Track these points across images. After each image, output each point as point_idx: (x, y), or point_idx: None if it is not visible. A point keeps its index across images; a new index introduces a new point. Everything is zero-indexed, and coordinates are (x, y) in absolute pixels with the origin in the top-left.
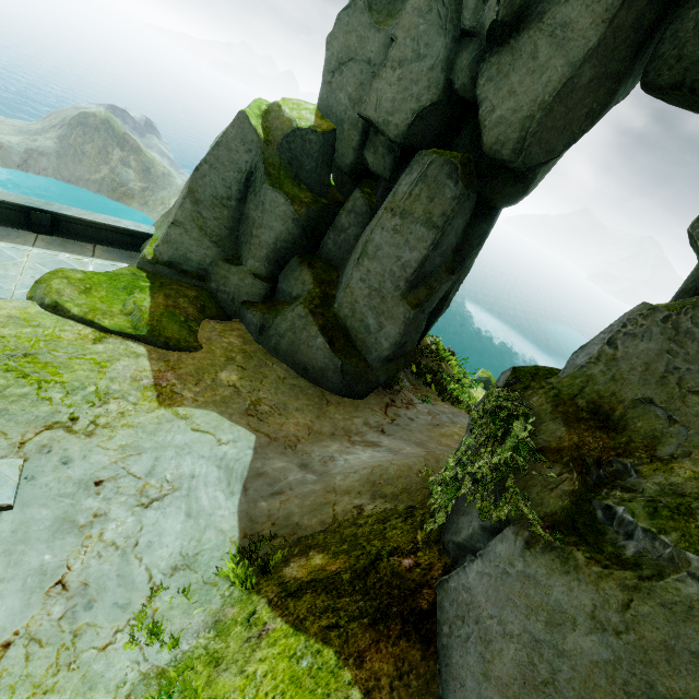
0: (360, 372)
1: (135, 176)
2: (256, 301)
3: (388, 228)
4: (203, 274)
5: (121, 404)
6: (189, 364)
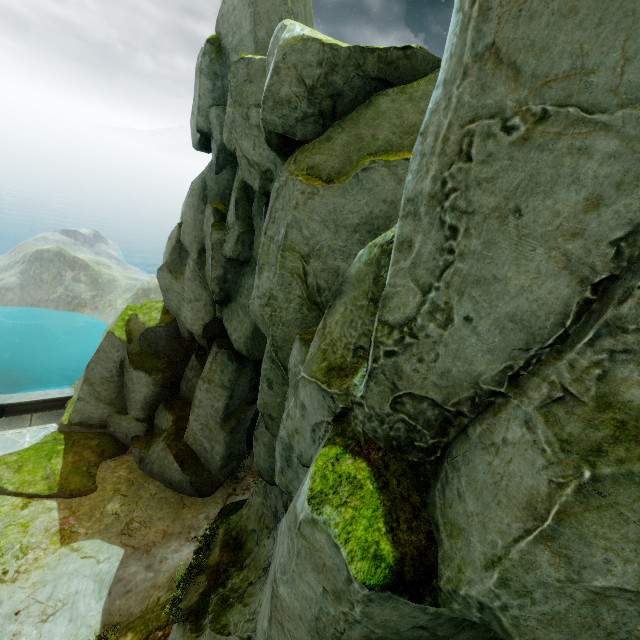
0: (205, 479)
1: (86, 288)
2: (141, 435)
3: (203, 390)
4: (105, 423)
5: (36, 552)
6: (86, 505)
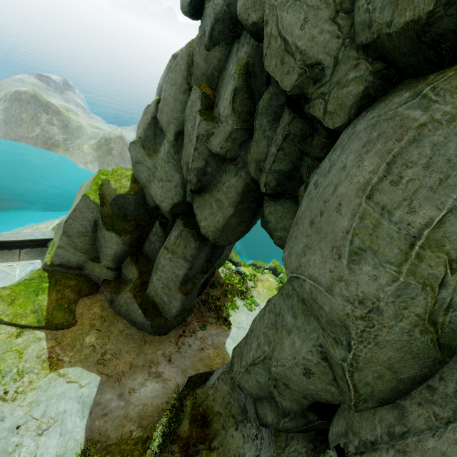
0: (163, 324)
1: (59, 131)
2: (110, 280)
3: (167, 258)
4: (81, 266)
5: (30, 376)
6: (68, 337)
